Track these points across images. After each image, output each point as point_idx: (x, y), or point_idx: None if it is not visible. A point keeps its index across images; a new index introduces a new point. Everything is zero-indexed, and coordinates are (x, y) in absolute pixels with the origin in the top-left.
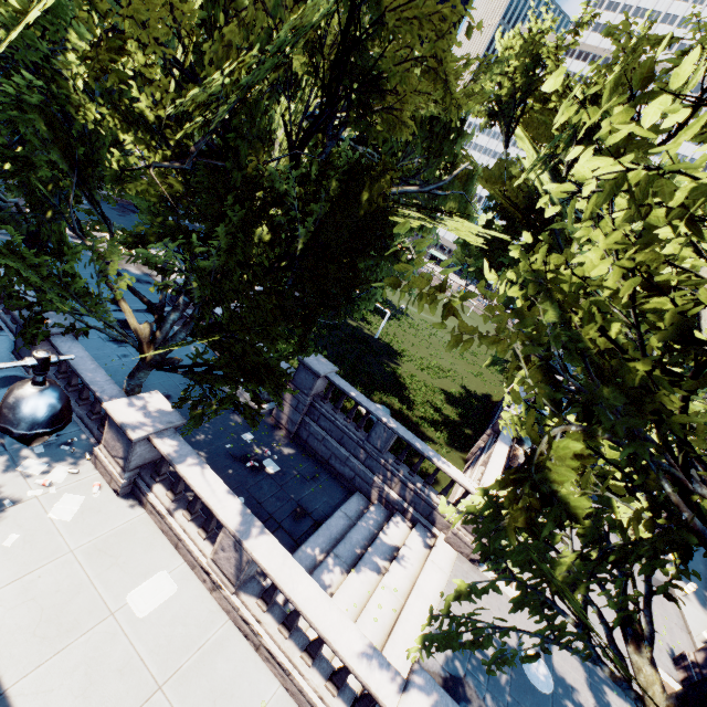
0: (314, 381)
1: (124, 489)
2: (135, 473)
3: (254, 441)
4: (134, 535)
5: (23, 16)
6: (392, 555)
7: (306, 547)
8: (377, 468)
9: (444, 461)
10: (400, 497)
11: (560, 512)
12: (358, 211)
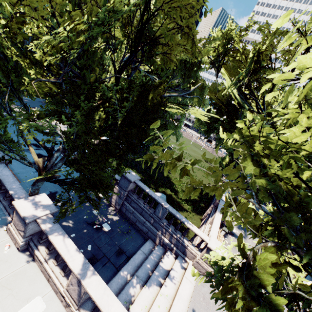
0: (128, 184)
1: (22, 247)
2: (29, 238)
3: (99, 214)
4: (24, 274)
5: None
6: (166, 274)
7: (122, 272)
8: (159, 227)
9: (191, 224)
10: (170, 242)
11: (270, 309)
12: (148, 104)
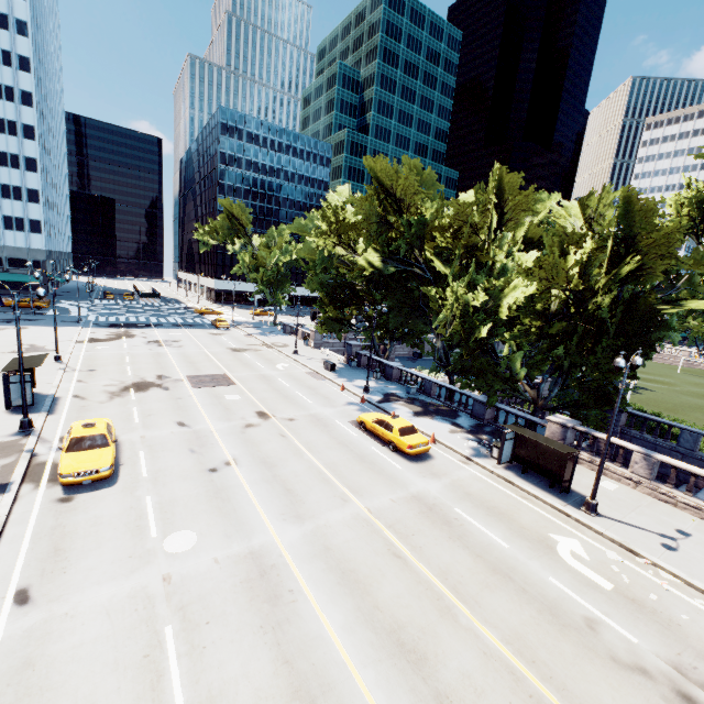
0: (619, 416)
1: None
2: None
3: None
4: (581, 470)
5: (503, 293)
6: None
7: None
8: (694, 463)
9: None
10: None
11: None
12: (639, 314)
